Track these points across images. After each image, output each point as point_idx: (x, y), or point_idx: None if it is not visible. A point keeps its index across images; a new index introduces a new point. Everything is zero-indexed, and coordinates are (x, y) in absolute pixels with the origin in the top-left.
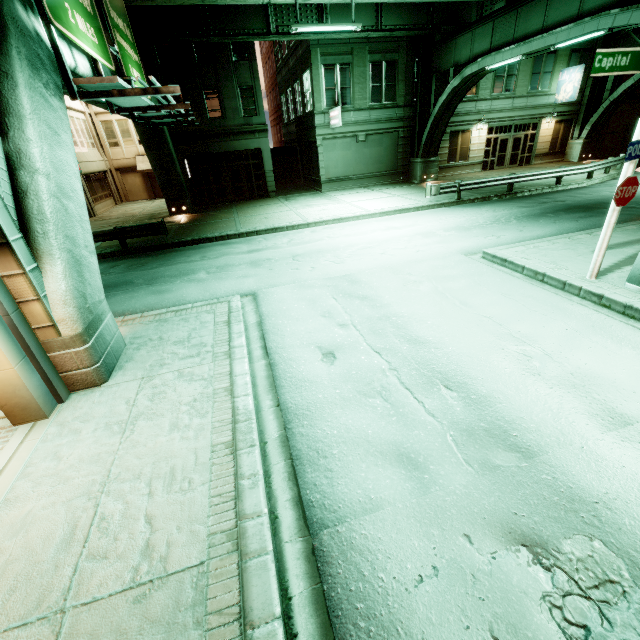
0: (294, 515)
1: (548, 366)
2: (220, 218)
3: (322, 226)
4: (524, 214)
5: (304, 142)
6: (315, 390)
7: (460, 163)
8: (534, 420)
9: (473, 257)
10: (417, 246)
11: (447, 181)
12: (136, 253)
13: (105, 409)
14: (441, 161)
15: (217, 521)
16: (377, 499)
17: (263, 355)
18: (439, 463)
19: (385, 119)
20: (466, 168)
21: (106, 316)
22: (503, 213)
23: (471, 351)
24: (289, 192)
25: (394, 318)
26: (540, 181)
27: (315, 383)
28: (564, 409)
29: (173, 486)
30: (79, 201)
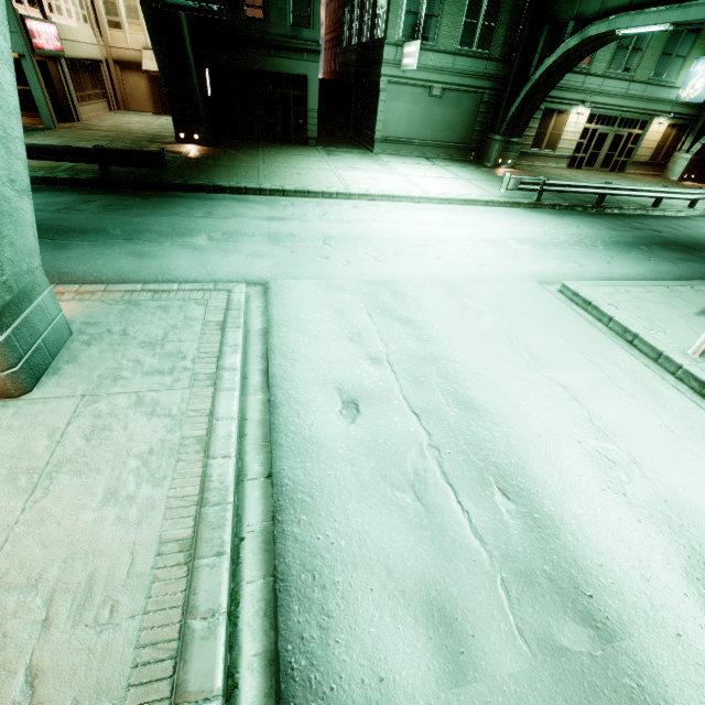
0: (263, 686)
1: (636, 482)
2: (240, 161)
3: (367, 201)
4: (613, 239)
5: (363, 80)
6: (324, 462)
7: (545, 152)
8: (615, 573)
9: (548, 288)
10: (482, 257)
11: (525, 172)
12: (121, 187)
13: (15, 441)
14: (524, 145)
15: (139, 699)
16: (388, 683)
17: (262, 385)
18: (483, 629)
19: (471, 73)
20: (550, 160)
21: (40, 293)
22: (588, 232)
23: (538, 437)
24: (333, 143)
25: (443, 362)
26: (634, 198)
27: (326, 449)
28: (655, 561)
29: (85, 612)
30: (5, 103)
